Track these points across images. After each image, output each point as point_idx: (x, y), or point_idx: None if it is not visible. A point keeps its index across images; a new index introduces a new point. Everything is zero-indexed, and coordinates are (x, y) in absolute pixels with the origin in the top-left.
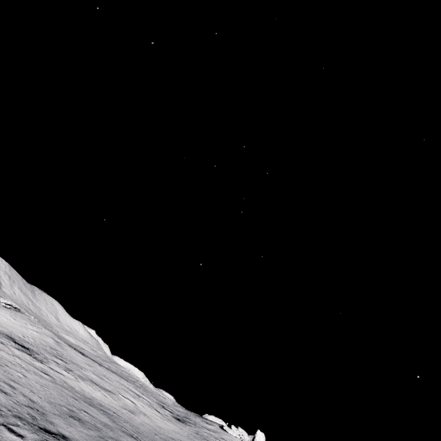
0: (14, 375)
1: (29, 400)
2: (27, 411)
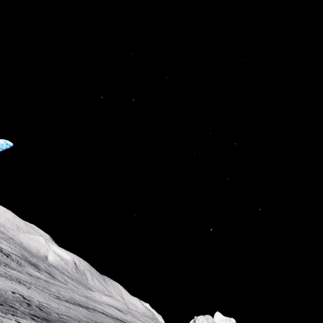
0: (121, 315)
1: (126, 319)
2: (126, 320)
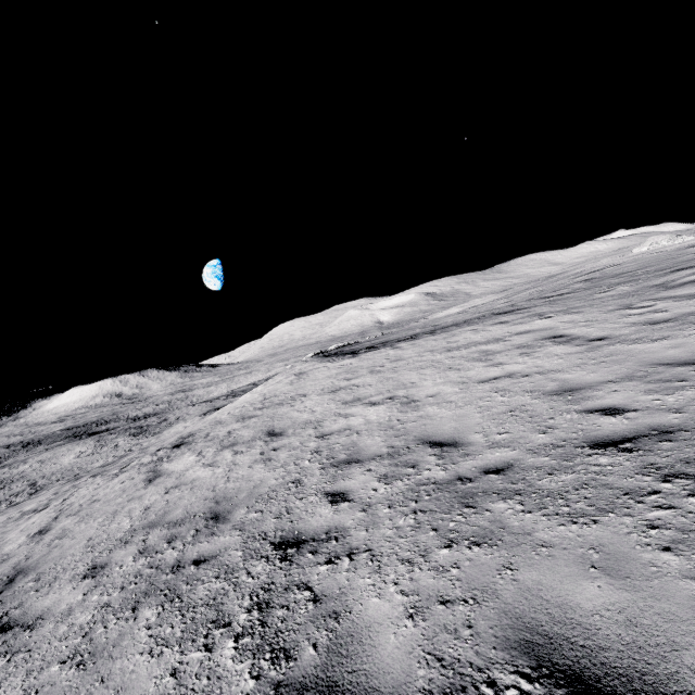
0: None
1: None
2: None
